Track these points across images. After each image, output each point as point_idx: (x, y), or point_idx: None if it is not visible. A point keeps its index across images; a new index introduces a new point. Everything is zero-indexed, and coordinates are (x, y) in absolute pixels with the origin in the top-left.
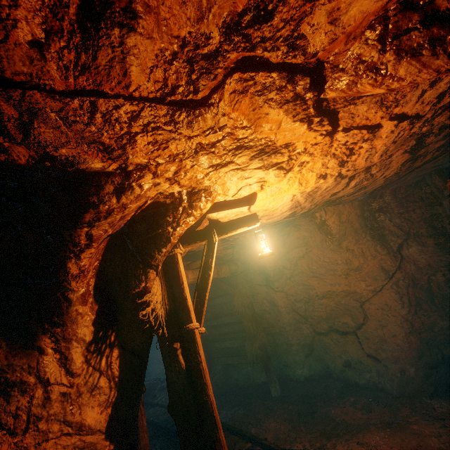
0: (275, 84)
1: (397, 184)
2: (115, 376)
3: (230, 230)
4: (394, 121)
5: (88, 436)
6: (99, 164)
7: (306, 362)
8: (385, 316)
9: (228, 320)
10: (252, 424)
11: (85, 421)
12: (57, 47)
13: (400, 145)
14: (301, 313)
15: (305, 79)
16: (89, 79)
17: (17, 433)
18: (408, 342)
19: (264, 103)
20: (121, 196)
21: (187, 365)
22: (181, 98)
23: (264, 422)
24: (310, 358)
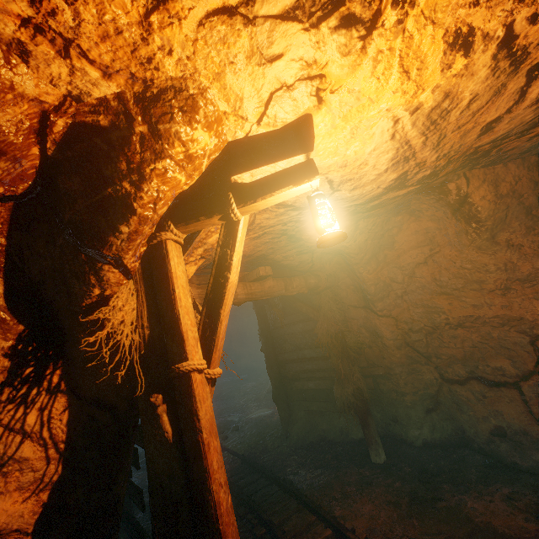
0: None
1: None
2: (59, 440)
3: (260, 194)
4: None
5: None
6: None
7: (426, 420)
8: None
9: (311, 354)
10: (337, 500)
11: None
12: None
13: None
14: (420, 350)
15: None
16: None
17: None
18: None
19: None
20: None
21: (177, 434)
22: None
23: (355, 501)
24: (433, 415)
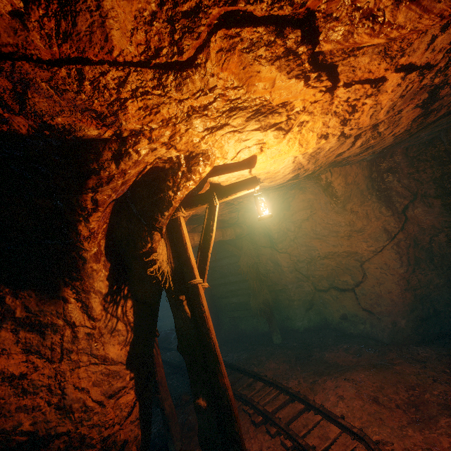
0: (263, 39)
1: (410, 142)
2: (131, 322)
3: (230, 193)
4: (400, 73)
5: (112, 366)
6: (95, 132)
7: (306, 315)
8: (383, 274)
9: (234, 279)
10: (255, 364)
11: (108, 355)
12: (37, 16)
13: (409, 99)
14: (304, 273)
15: (295, 31)
16: (72, 47)
17: (55, 361)
18: (402, 297)
19: (253, 61)
20: (119, 162)
21: (192, 314)
22: (166, 61)
23: (265, 363)
24: (310, 312)
